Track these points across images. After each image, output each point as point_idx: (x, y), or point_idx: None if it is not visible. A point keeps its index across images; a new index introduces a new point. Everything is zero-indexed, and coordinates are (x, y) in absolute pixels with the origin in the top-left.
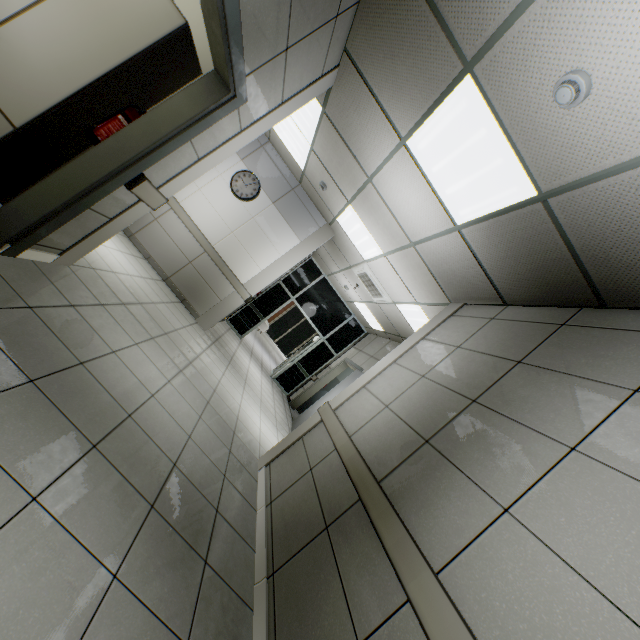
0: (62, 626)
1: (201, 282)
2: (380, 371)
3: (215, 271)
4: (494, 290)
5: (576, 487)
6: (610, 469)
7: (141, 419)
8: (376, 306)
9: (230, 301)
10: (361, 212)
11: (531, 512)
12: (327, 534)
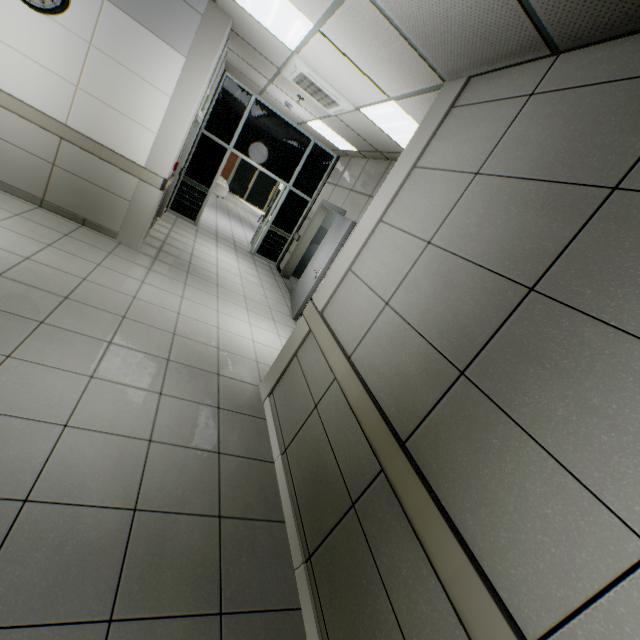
0: None
1: (88, 187)
2: (364, 241)
3: (95, 163)
4: (533, 28)
5: None
6: None
7: (51, 488)
8: (335, 120)
9: (142, 198)
10: None
11: None
12: (356, 516)
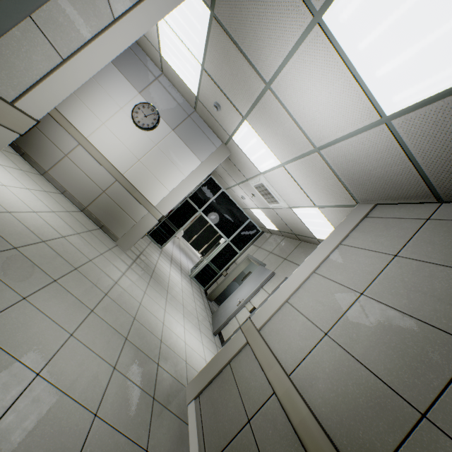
0: None
1: (116, 208)
2: (301, 283)
3: (128, 197)
4: (426, 187)
5: None
6: None
7: (0, 441)
8: (271, 211)
9: (145, 222)
10: (257, 125)
11: None
12: None
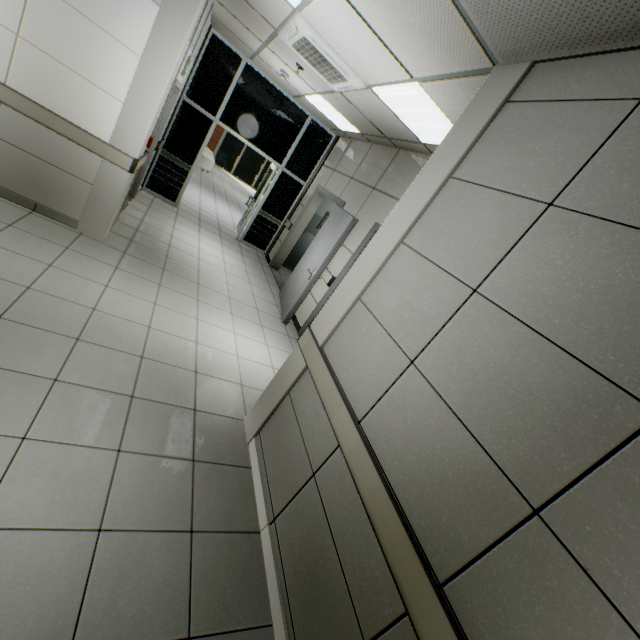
0: None
1: (39, 165)
2: (380, 266)
3: (46, 135)
4: None
5: None
6: None
7: None
8: (339, 97)
9: (107, 181)
10: None
11: None
12: None
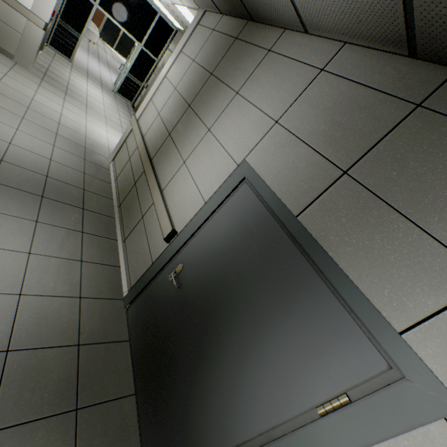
0: (23, 237)
1: None
2: (158, 86)
3: None
4: (211, 1)
5: (204, 148)
6: (214, 138)
7: (11, 160)
8: (166, 6)
9: (31, 33)
10: None
11: (190, 161)
12: (135, 186)
